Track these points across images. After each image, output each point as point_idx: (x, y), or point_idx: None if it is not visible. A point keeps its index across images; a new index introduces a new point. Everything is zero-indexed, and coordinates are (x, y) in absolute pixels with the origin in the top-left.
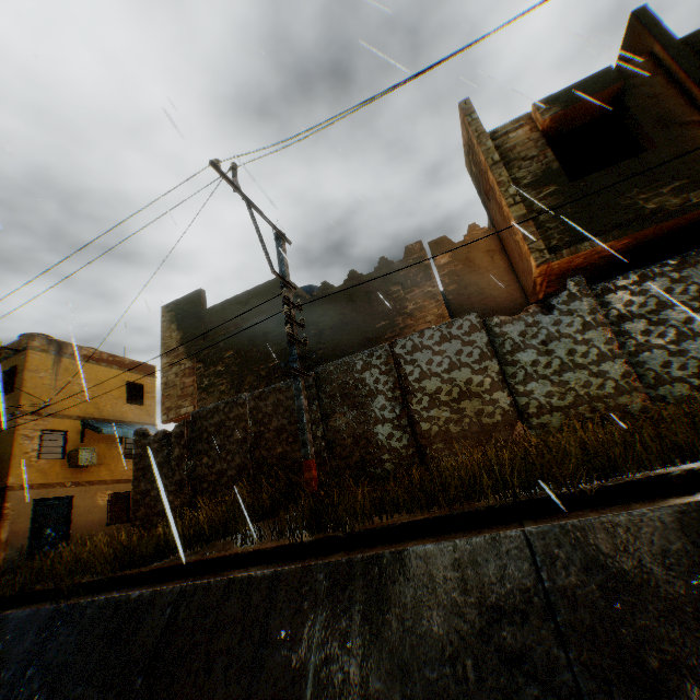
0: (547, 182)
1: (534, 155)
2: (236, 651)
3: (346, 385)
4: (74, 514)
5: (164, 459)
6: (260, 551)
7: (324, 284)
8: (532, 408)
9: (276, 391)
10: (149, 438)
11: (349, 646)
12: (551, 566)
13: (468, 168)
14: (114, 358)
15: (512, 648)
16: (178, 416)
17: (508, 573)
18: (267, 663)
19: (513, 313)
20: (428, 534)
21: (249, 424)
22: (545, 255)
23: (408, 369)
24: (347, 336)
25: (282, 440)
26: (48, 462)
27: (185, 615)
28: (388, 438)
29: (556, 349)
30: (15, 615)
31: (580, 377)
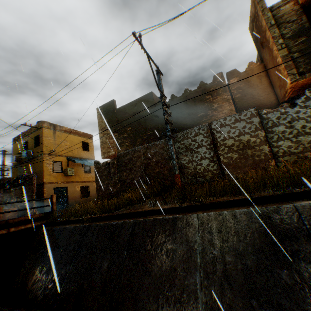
0: (300, 35)
1: (294, 20)
2: (163, 244)
3: (187, 142)
4: (68, 193)
5: (107, 173)
6: (162, 209)
7: (172, 96)
8: (279, 153)
9: (154, 145)
10: (100, 164)
11: (213, 245)
12: (309, 219)
13: (250, 30)
14: (75, 131)
15: (291, 250)
16: (108, 155)
17: (286, 222)
18: (178, 249)
19: (269, 108)
20: (239, 205)
21: (143, 159)
22: (295, 77)
23: (218, 135)
24: (184, 120)
25: (158, 166)
26: (56, 173)
27: (138, 231)
28: (207, 165)
29: (295, 125)
30: (67, 228)
31: (306, 139)
